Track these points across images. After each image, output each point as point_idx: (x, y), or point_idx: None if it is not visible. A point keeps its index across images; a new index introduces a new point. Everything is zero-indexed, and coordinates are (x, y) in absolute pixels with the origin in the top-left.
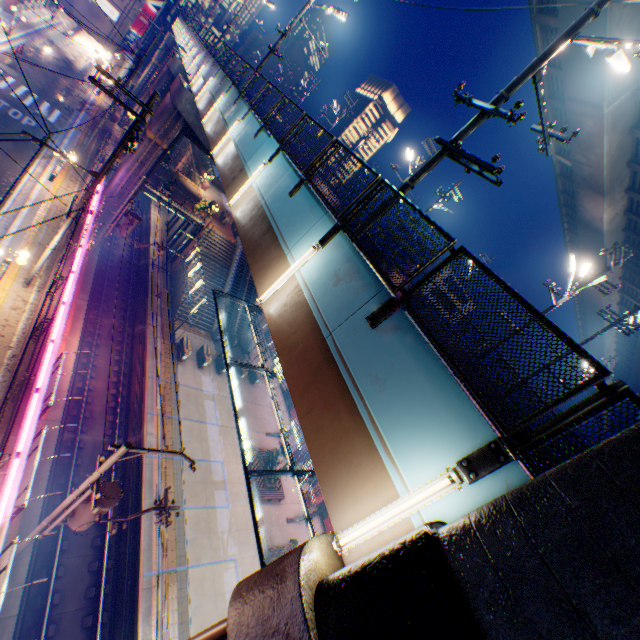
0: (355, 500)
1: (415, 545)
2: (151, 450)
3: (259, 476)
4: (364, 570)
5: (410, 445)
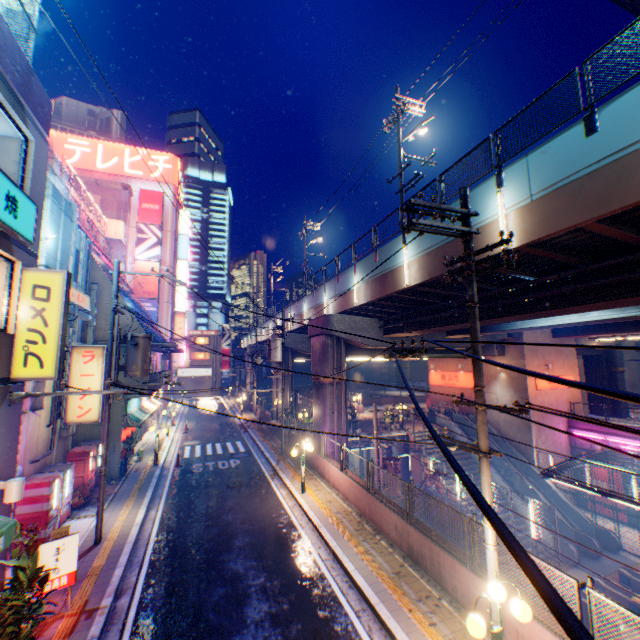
0: None
1: None
2: None
3: None
4: None
5: None
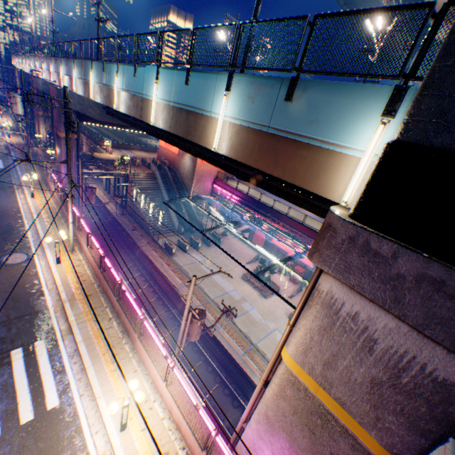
0: (339, 182)
1: (385, 152)
2: (206, 276)
3: (259, 285)
4: (367, 185)
5: (351, 133)
